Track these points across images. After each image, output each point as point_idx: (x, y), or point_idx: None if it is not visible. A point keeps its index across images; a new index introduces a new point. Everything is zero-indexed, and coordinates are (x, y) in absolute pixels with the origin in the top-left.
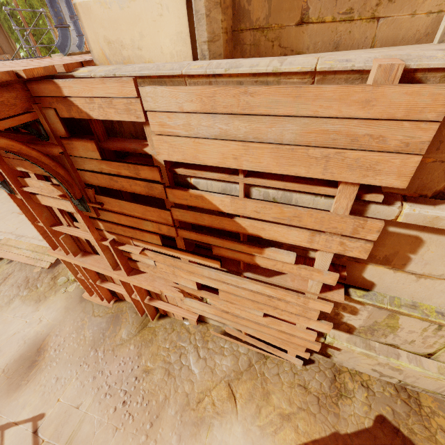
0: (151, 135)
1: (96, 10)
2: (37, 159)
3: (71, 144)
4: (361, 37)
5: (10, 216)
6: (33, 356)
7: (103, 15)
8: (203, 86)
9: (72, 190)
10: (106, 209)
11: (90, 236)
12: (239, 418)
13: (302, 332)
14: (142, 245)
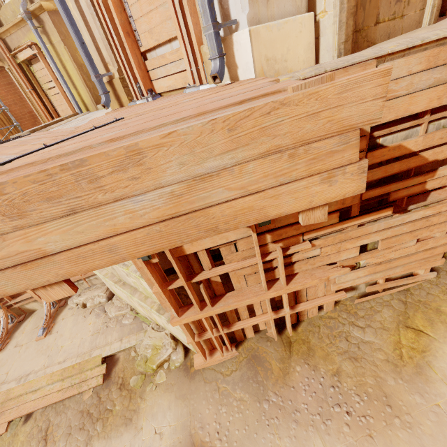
0: None
1: (263, 33)
2: None
3: None
4: (397, 28)
5: None
6: None
7: (266, 37)
8: (430, 50)
9: None
10: None
11: (246, 262)
12: (440, 340)
13: (444, 238)
14: (314, 234)
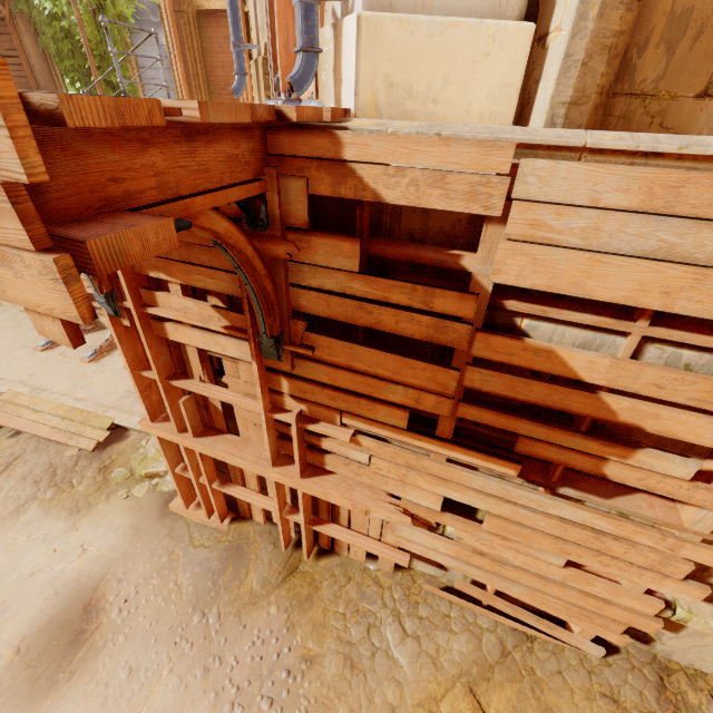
0: (499, 241)
1: (390, 31)
2: (247, 261)
3: (304, 241)
4: None
5: (19, 353)
6: (76, 621)
7: (397, 41)
8: (663, 168)
9: (271, 320)
10: (310, 358)
11: (248, 403)
12: None
13: (634, 599)
14: (361, 425)
